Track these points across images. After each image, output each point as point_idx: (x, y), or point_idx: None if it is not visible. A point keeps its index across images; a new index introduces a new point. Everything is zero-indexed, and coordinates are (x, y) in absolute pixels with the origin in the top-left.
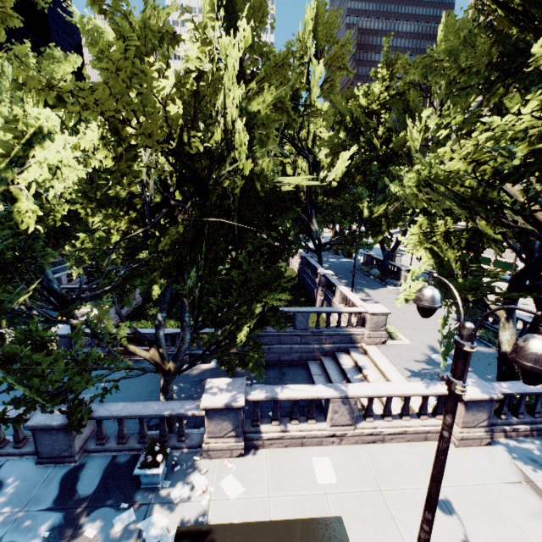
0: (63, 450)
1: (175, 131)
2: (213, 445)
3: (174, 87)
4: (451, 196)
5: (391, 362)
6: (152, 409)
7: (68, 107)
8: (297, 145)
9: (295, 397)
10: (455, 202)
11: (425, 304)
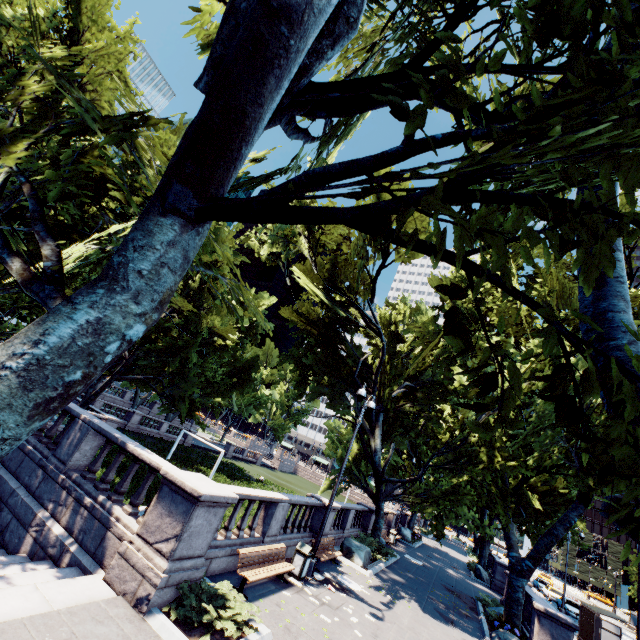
0: None
1: None
2: None
3: None
4: None
5: (5, 621)
6: None
7: None
8: (363, 311)
9: None
10: None
11: None
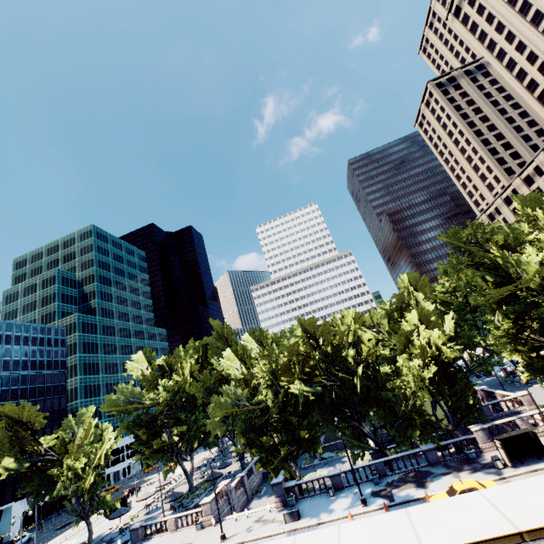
0: (436, 459)
1: (427, 352)
2: (485, 446)
3: (401, 337)
4: (507, 343)
5: None
6: (455, 439)
7: (417, 357)
8: None
9: (502, 422)
10: (508, 344)
11: (509, 370)
